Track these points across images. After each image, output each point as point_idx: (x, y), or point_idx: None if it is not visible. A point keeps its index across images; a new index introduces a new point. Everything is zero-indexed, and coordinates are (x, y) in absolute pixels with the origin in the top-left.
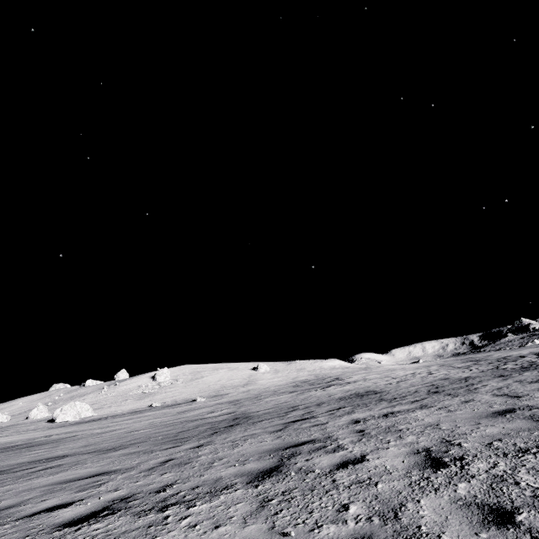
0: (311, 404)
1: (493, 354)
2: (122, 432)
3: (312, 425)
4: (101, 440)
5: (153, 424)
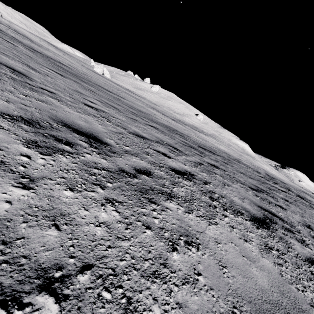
0: (90, 80)
1: None
2: (52, 55)
3: (0, 35)
4: (35, 46)
5: (68, 63)
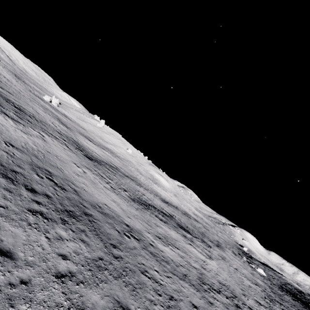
0: None
1: (186, 218)
2: None
3: None
4: None
5: None
